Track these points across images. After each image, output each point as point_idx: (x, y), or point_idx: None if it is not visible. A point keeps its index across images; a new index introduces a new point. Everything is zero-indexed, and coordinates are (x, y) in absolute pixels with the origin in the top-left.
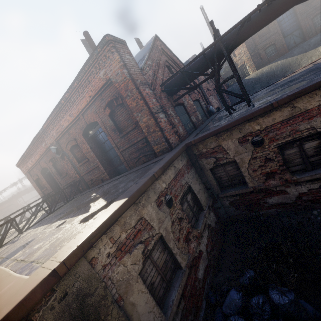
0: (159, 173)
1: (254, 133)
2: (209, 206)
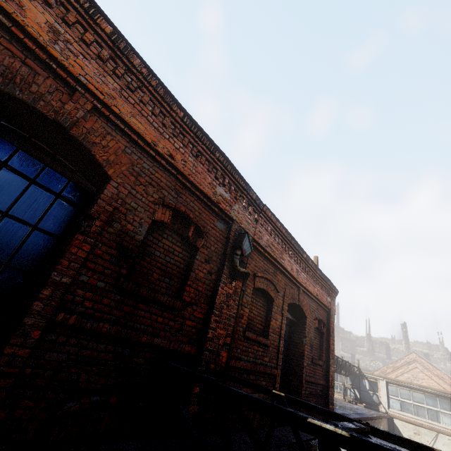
0: None
1: None
2: None
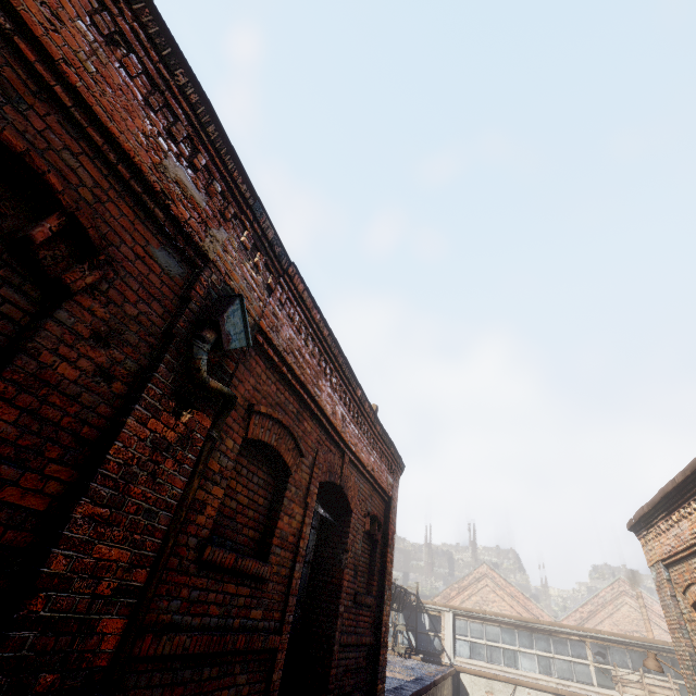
0: None
1: None
2: None
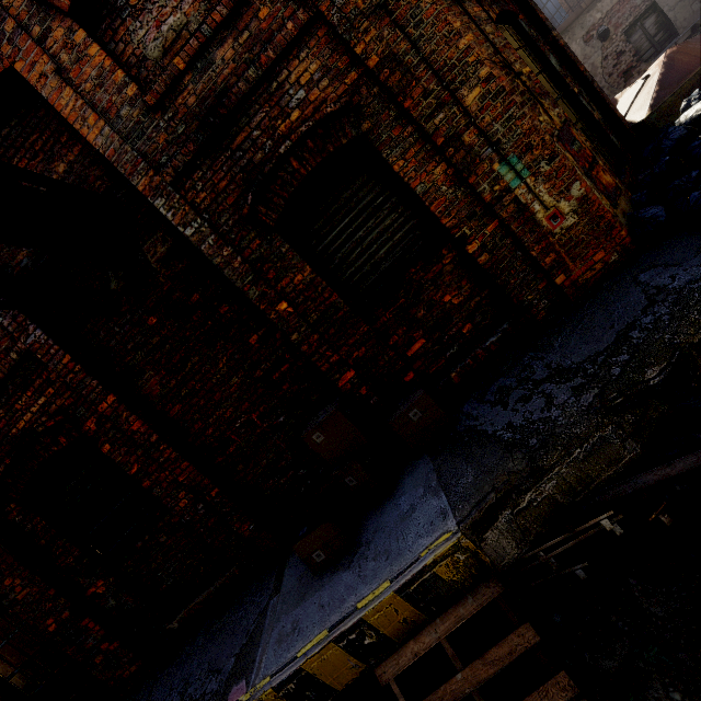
0: (589, 2)
1: None
2: (696, 27)
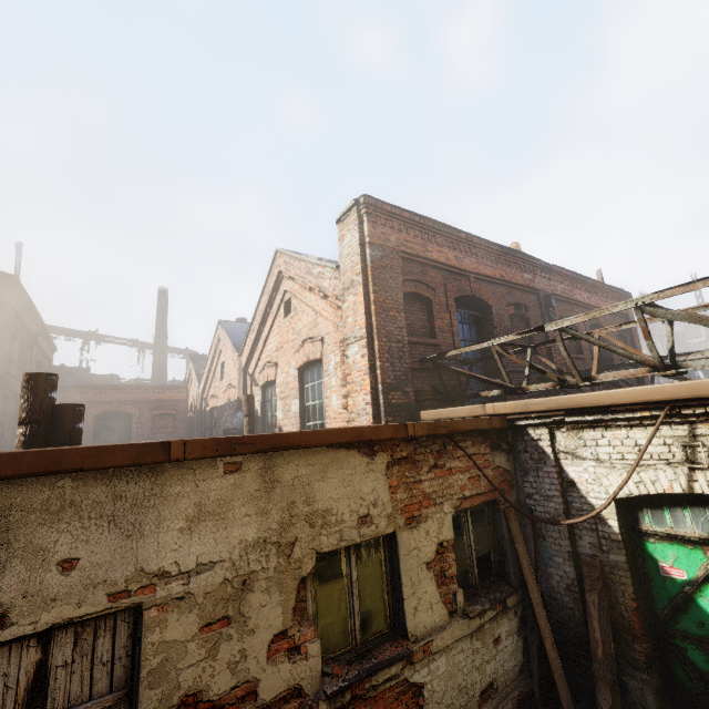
0: None
1: None
2: None
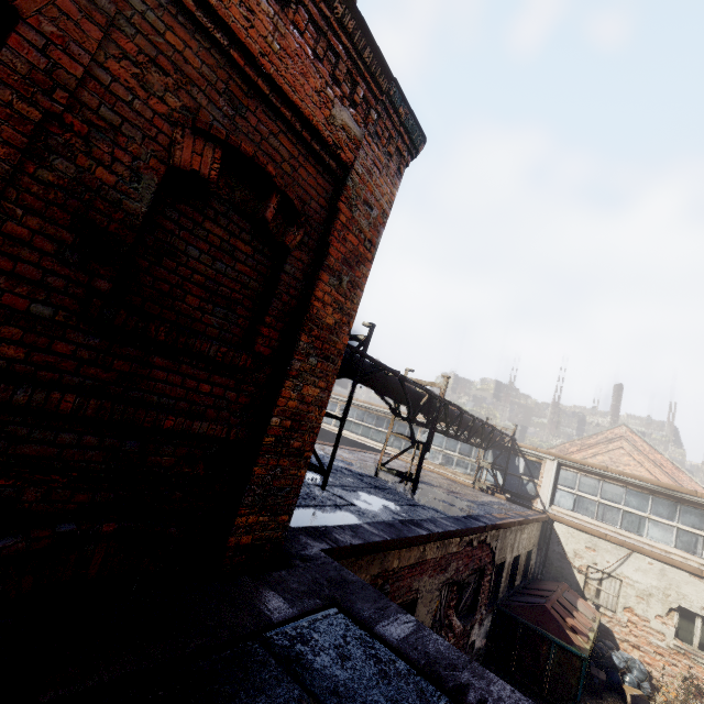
0: None
1: (387, 573)
2: None
